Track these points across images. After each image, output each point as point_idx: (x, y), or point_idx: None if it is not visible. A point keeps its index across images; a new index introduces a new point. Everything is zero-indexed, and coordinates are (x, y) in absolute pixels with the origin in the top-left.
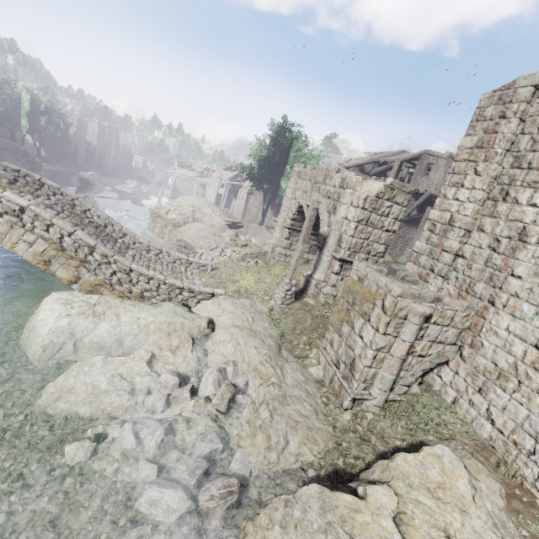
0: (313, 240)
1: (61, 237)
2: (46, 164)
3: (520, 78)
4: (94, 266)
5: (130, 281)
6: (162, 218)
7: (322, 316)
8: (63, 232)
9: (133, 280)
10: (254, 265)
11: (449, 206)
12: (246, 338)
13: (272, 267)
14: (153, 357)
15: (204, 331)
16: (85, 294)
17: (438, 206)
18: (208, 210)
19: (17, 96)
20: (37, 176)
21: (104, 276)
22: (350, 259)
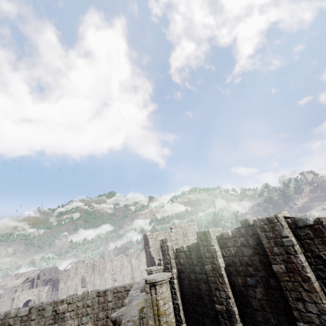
0: None
1: None
2: None
3: (63, 272)
4: None
5: None
6: None
7: None
8: None
9: None
10: None
11: (61, 287)
12: None
13: None
14: None
15: None
16: None
17: (60, 287)
18: None
19: None
20: None
21: None
22: None
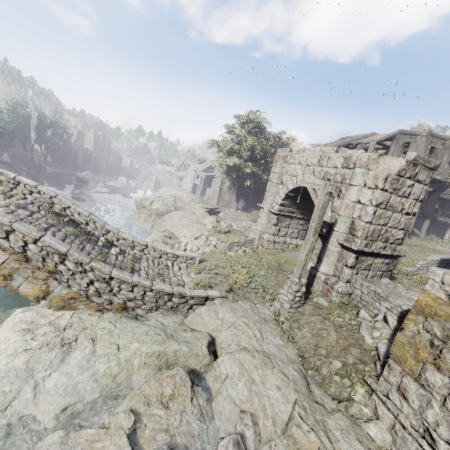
0: (301, 224)
1: (24, 244)
2: (50, 168)
3: None
4: (67, 276)
5: (111, 291)
6: (146, 209)
7: (348, 326)
8: (27, 239)
9: (114, 290)
10: (243, 255)
11: None
12: (261, 370)
13: (262, 256)
14: (137, 422)
15: (203, 359)
16: (56, 310)
17: None
18: (188, 198)
19: (27, 114)
20: (11, 174)
21: (79, 287)
22: (368, 250)
